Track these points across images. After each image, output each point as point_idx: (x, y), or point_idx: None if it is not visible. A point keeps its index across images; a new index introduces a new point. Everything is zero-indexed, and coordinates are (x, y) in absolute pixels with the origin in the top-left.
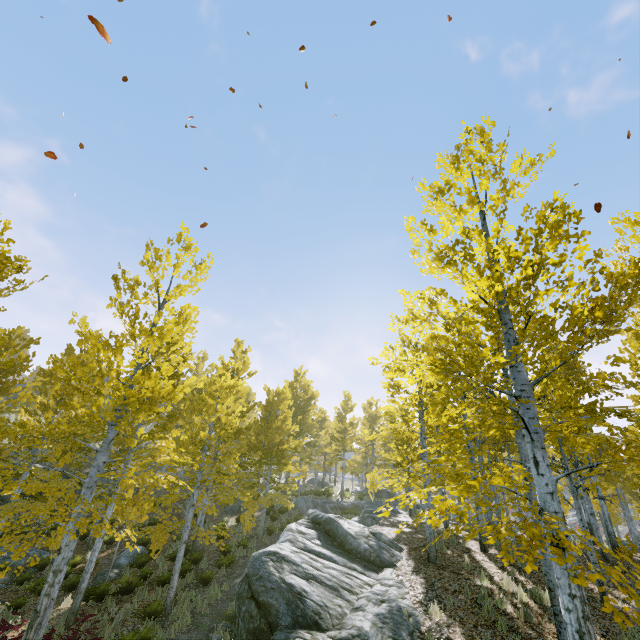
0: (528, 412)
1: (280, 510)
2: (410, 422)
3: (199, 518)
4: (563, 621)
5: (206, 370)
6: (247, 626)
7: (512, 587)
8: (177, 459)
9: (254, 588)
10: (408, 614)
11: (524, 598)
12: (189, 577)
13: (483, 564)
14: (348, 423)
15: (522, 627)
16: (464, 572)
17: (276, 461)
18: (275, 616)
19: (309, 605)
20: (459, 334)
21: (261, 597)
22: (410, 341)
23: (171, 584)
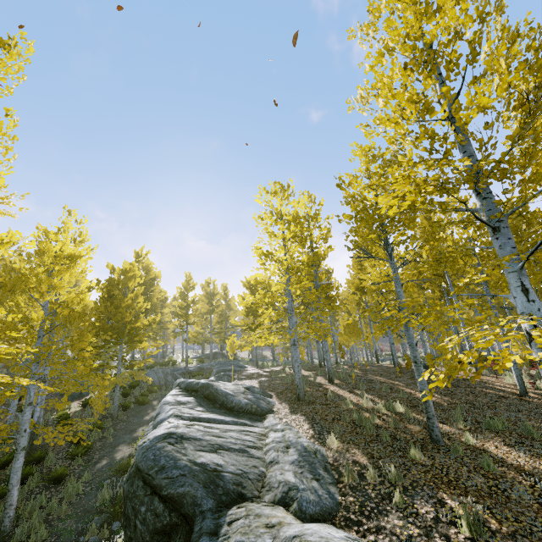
0: (510, 242)
1: (131, 385)
2: (274, 289)
3: (35, 414)
4: (435, 422)
5: (14, 252)
6: (153, 528)
7: (370, 405)
8: (3, 349)
9: (156, 482)
10: (313, 451)
11: (383, 411)
12: (32, 482)
13: (338, 392)
14: (191, 300)
15: (397, 433)
16: (330, 402)
17: (129, 340)
18: (192, 505)
19: (229, 479)
20: (444, 157)
21: (168, 490)
22: (279, 212)
23: (8, 502)
